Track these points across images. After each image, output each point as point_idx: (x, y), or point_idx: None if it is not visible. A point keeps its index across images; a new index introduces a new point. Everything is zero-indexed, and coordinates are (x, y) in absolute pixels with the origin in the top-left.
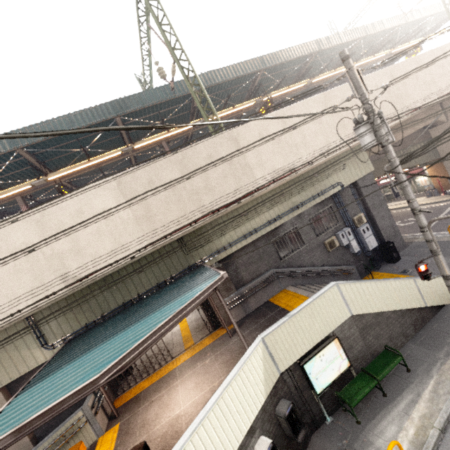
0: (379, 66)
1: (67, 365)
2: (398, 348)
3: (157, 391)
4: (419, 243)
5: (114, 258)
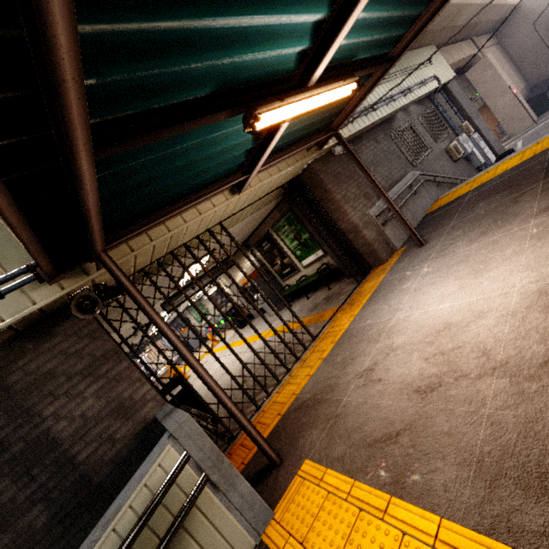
0: None
1: None
2: None
3: (351, 361)
4: None
5: None
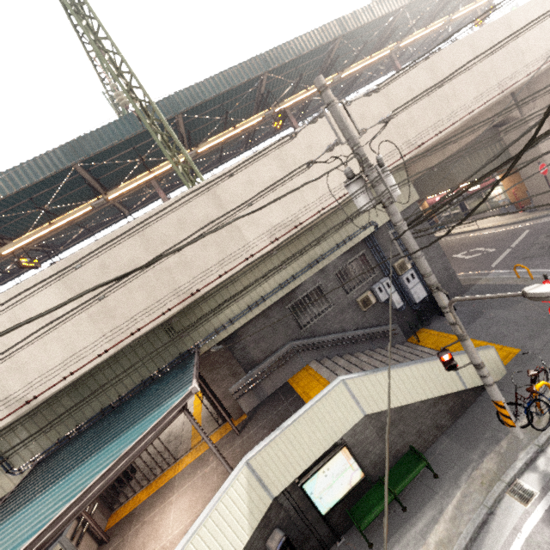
0: (375, 91)
1: (8, 519)
2: (429, 443)
3: (151, 508)
4: (480, 287)
5: (67, 369)
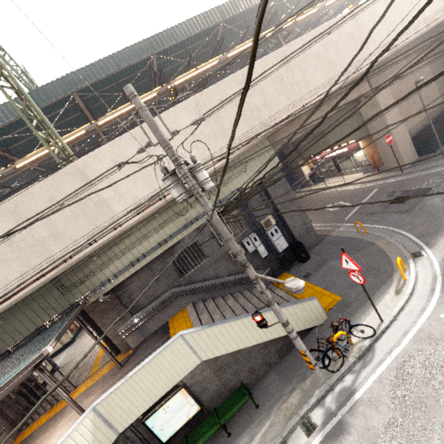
0: (187, 96)
1: None
2: (260, 377)
3: (44, 431)
4: (332, 238)
5: None
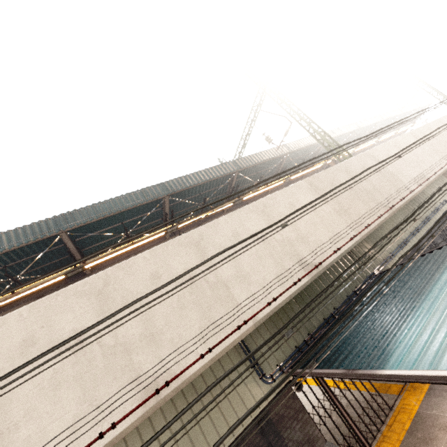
0: None
1: (400, 332)
2: None
3: (430, 440)
4: None
5: (334, 245)
